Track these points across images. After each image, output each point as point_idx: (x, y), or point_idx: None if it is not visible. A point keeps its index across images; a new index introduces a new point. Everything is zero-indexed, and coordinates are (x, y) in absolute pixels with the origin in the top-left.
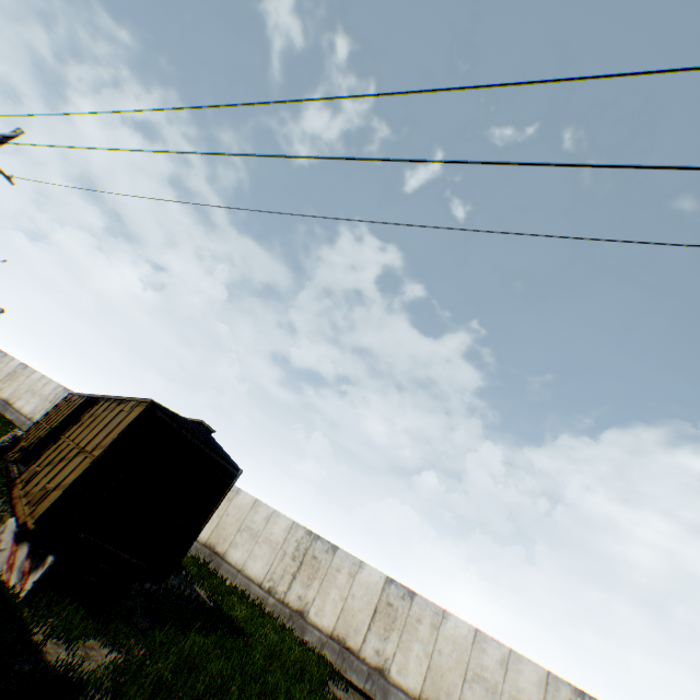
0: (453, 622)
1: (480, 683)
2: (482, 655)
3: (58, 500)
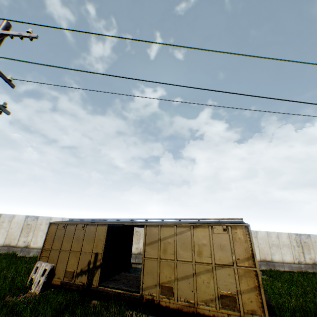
0: (259, 233)
1: (273, 246)
2: (271, 238)
3: (264, 299)
